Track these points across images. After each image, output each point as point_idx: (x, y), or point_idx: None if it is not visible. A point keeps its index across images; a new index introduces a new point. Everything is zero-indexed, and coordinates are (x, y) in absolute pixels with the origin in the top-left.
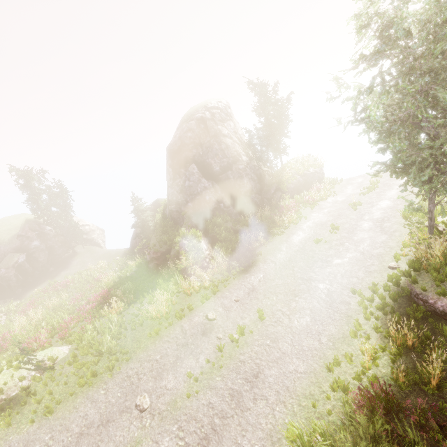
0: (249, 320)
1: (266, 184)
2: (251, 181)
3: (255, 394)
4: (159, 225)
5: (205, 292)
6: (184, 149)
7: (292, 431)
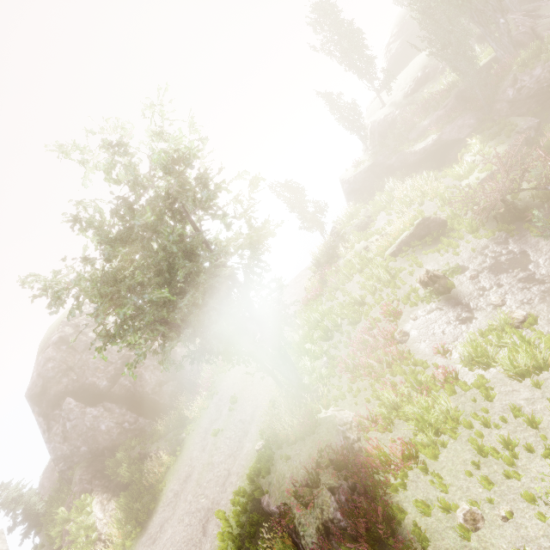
0: None
1: (180, 359)
2: (155, 371)
3: None
4: (50, 503)
5: None
6: (50, 384)
7: None
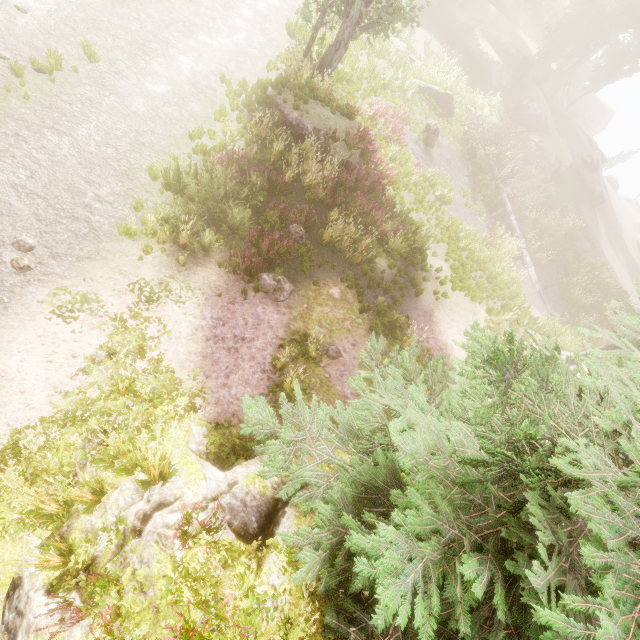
0: (66, 53)
1: None
2: None
3: (96, 142)
4: None
5: None
6: None
7: (156, 170)
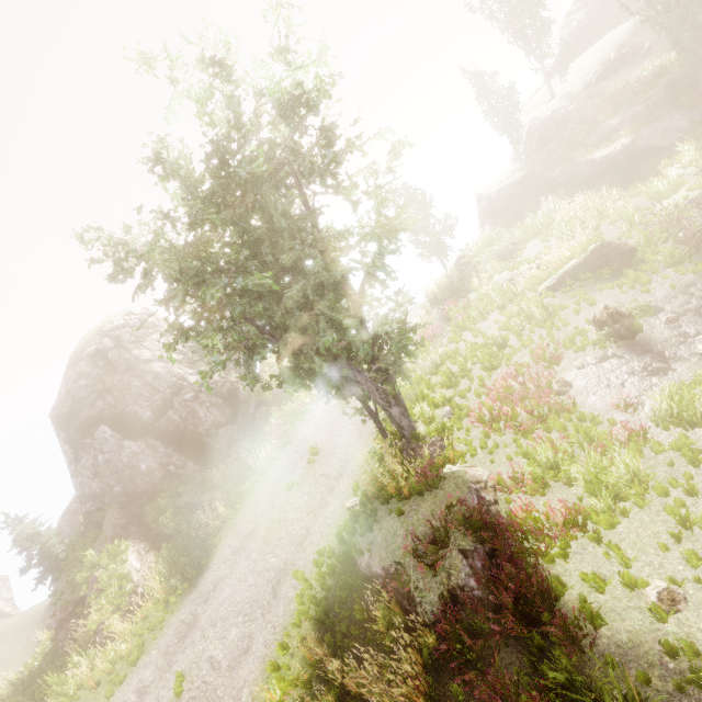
0: (165, 701)
1: (243, 400)
2: (212, 410)
3: None
4: (73, 547)
5: (124, 665)
6: (81, 406)
7: None
